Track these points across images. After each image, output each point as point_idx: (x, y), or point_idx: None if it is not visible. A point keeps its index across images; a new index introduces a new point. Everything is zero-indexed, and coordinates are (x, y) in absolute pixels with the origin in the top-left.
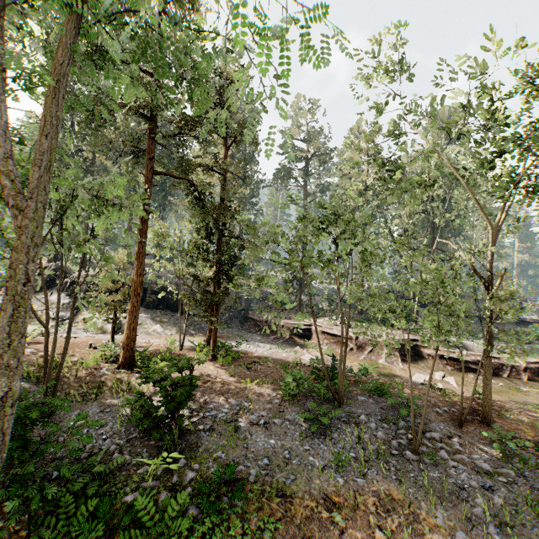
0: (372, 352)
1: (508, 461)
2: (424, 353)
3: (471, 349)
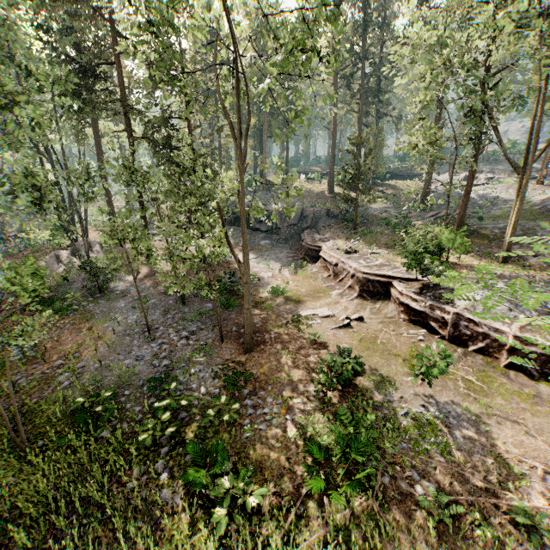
0: (342, 282)
1: (190, 364)
2: (391, 293)
3: (458, 303)
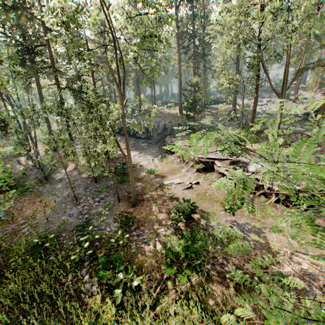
0: (187, 163)
1: (101, 216)
2: (214, 168)
3: (249, 170)
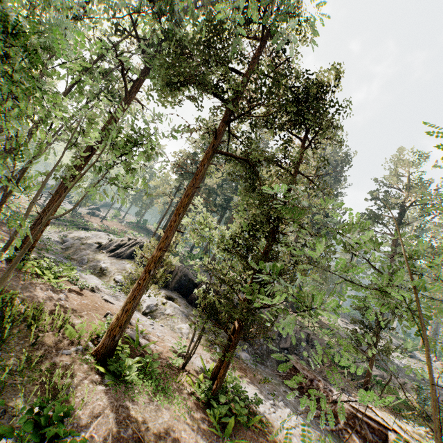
0: None
1: None
2: None
3: None
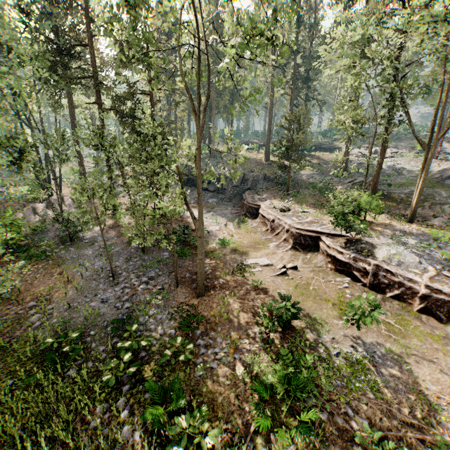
0: (278, 235)
1: (149, 306)
2: (320, 246)
3: (376, 256)
